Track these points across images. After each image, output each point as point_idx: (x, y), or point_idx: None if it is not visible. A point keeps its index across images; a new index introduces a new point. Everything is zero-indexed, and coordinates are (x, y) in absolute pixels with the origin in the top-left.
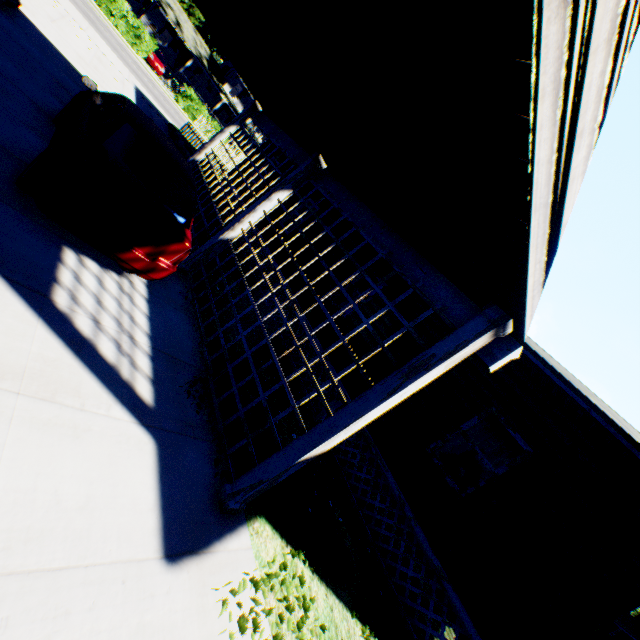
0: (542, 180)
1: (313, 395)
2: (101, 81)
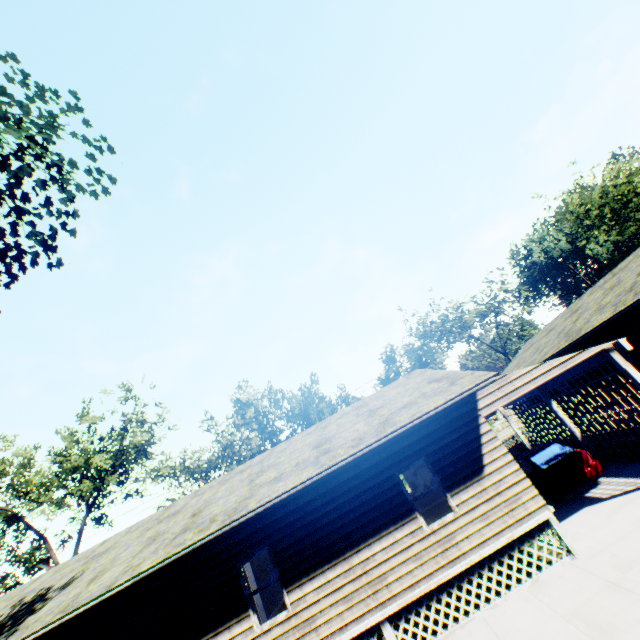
0: (559, 369)
1: None
2: None
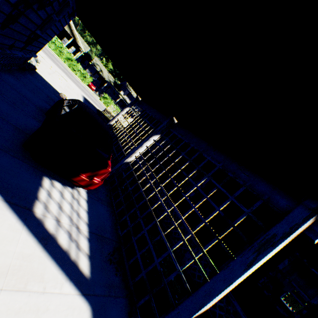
0: None
1: (191, 262)
2: (68, 95)
